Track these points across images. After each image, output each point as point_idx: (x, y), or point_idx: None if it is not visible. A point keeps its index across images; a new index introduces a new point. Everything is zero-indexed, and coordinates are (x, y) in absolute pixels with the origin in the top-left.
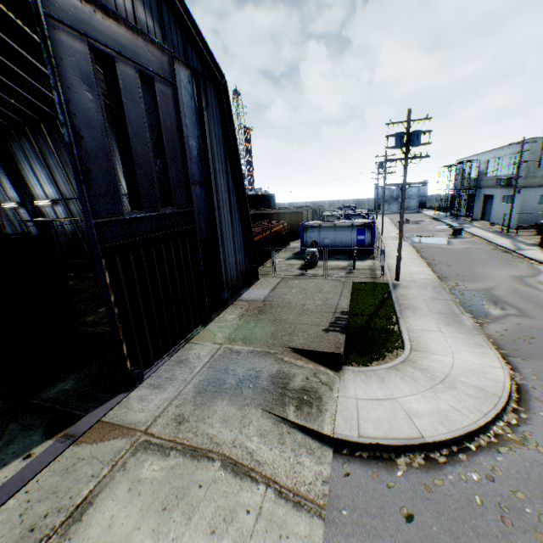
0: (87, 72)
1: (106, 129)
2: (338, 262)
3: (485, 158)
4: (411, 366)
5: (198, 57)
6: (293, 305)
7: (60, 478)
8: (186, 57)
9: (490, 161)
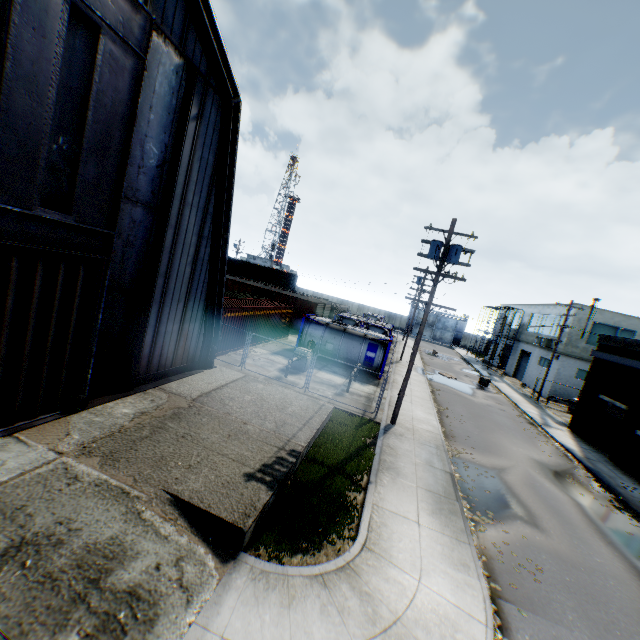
0: None
1: None
2: (332, 376)
3: (530, 311)
4: (349, 580)
5: (206, 53)
6: (232, 418)
7: None
8: (183, 42)
9: (535, 316)
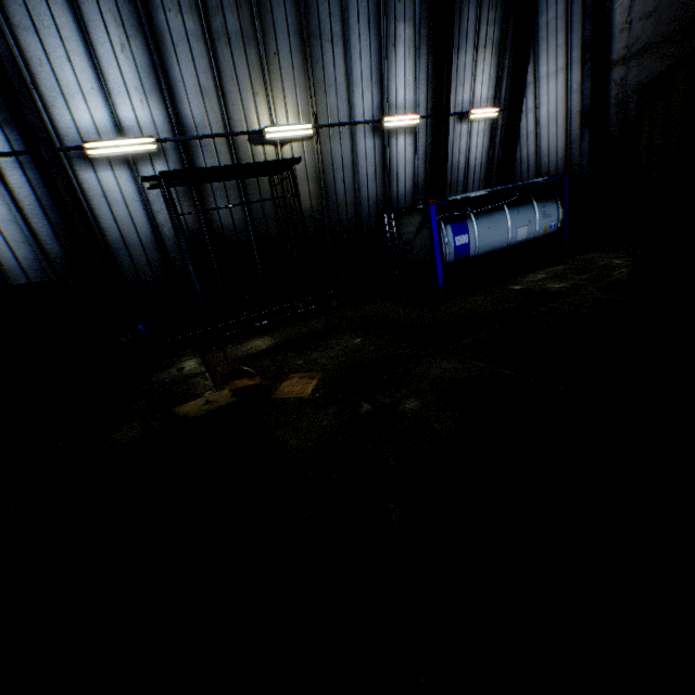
0: None
1: None
2: None
3: None
4: None
5: None
6: None
7: None
8: None
9: None
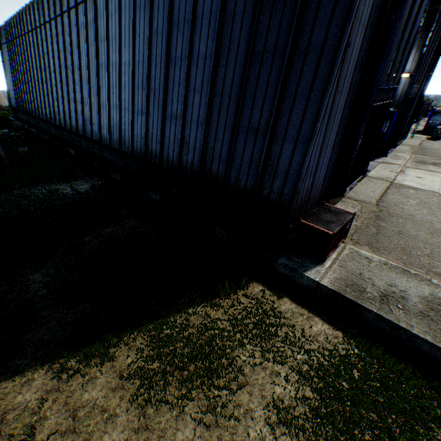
0: (438, 22)
1: (429, 47)
2: None
3: None
4: None
5: None
6: (440, 150)
7: (385, 167)
8: None
9: None
